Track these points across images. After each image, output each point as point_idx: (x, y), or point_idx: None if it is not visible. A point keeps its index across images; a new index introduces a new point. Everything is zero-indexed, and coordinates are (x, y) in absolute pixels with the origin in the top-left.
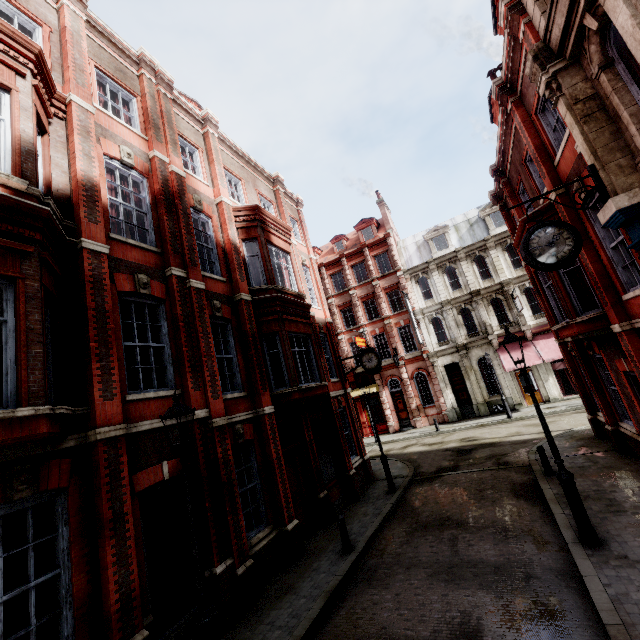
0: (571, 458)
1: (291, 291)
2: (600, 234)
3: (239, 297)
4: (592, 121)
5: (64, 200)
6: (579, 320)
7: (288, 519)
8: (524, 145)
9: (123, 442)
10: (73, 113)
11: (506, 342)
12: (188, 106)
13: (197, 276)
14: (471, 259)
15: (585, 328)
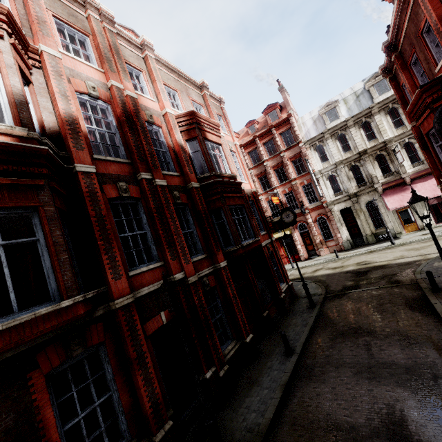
0: None
1: (226, 174)
2: None
3: (191, 186)
4: None
5: (56, 135)
6: None
7: (246, 335)
8: (422, 17)
9: (133, 306)
10: (46, 61)
11: (413, 202)
12: (128, 36)
13: (159, 176)
14: (358, 125)
15: None
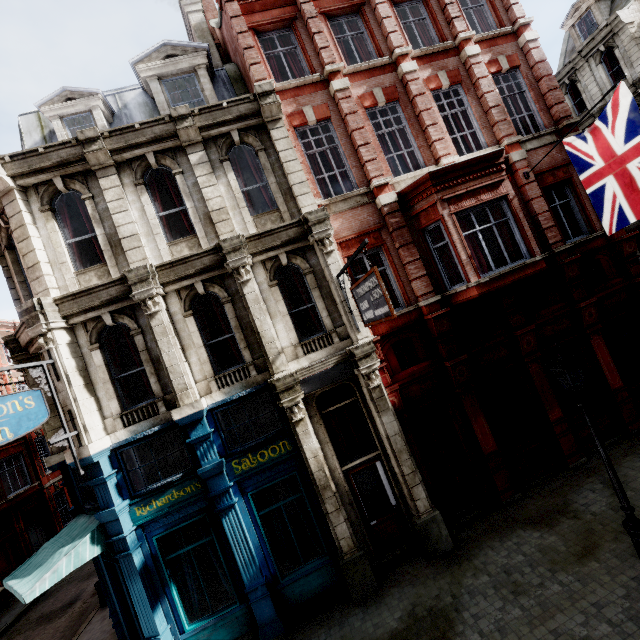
0: None
1: None
2: None
3: None
4: None
5: None
6: None
7: None
8: None
9: None
10: None
11: None
12: None
13: None
14: None
15: None
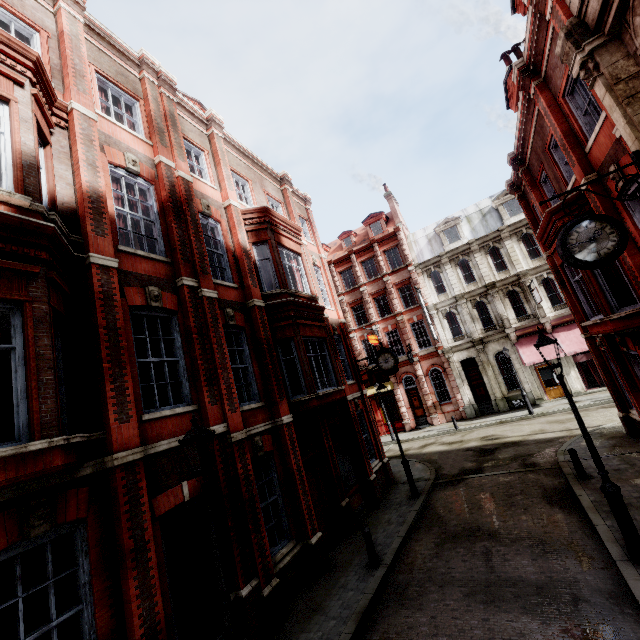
0: (604, 459)
1: (304, 294)
2: (639, 225)
3: (252, 303)
4: (636, 102)
5: (70, 214)
6: (615, 317)
7: (311, 532)
8: (548, 131)
9: (141, 466)
10: (75, 121)
11: (540, 345)
12: (192, 107)
13: (209, 285)
14: (485, 251)
15: (622, 325)
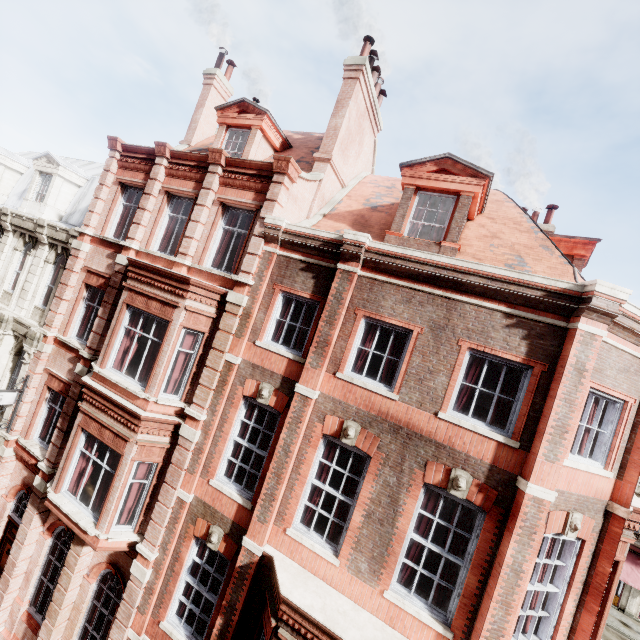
0: None
1: None
2: None
3: None
4: None
5: None
6: None
7: None
8: None
9: None
10: None
11: None
12: None
13: None
14: None
15: None
